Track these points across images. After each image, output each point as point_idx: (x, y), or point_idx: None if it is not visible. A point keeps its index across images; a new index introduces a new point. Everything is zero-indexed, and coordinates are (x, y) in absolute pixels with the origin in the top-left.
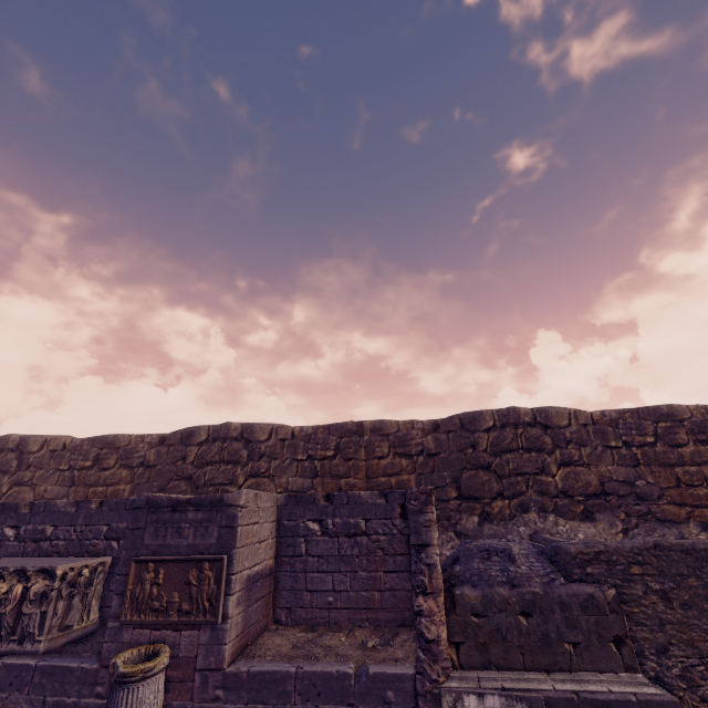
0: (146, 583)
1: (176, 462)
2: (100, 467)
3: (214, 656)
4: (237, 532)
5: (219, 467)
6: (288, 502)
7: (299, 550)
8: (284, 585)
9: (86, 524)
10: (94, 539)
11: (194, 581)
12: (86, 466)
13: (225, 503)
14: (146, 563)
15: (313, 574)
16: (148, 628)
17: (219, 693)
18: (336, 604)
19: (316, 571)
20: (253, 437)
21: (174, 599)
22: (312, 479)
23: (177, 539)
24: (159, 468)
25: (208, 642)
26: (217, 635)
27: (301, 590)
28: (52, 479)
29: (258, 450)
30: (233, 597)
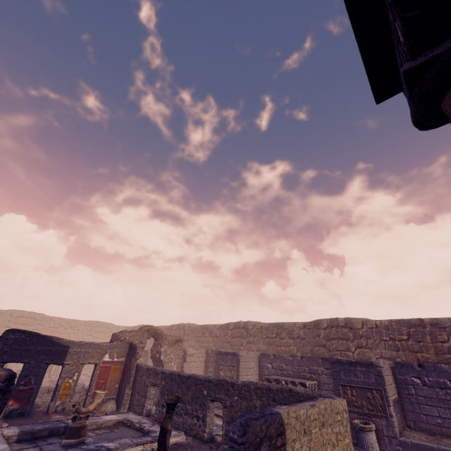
0: (348, 394)
1: (315, 337)
2: (279, 337)
3: (390, 431)
4: (384, 378)
5: (338, 341)
6: (396, 366)
7: (410, 391)
8: (407, 409)
9: (298, 366)
10: (304, 372)
11: (370, 397)
12: (273, 336)
13: (373, 365)
14: (345, 386)
15: (423, 406)
16: (355, 414)
17: (399, 448)
18: (444, 424)
19: (425, 404)
20: (353, 326)
21: (363, 403)
22: (396, 352)
23: (355, 378)
24: (307, 340)
25: (386, 424)
26: (389, 422)
27: (418, 413)
28: (261, 342)
29: (358, 333)
30: (391, 407)
